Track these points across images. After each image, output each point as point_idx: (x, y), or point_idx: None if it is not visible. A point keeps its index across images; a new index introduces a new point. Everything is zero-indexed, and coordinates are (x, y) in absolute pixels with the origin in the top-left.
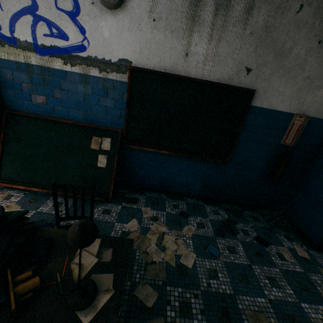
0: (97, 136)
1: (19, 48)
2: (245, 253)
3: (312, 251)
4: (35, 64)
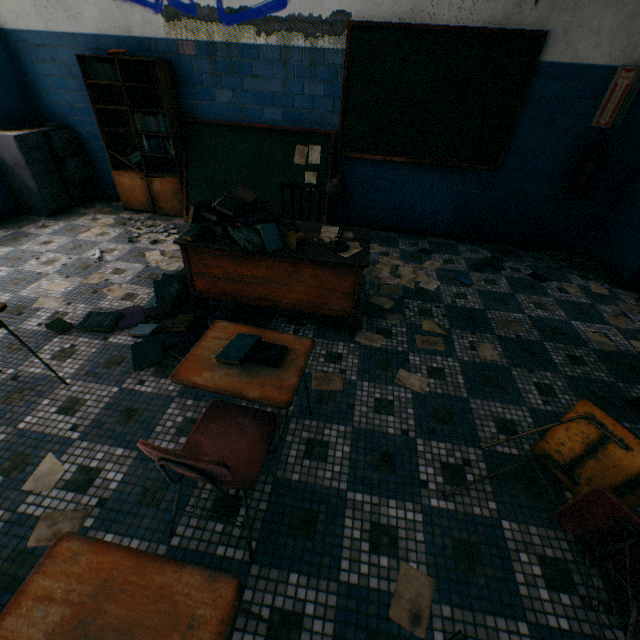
0: (302, 145)
1: (200, 19)
2: (508, 286)
3: (616, 290)
4: (219, 42)
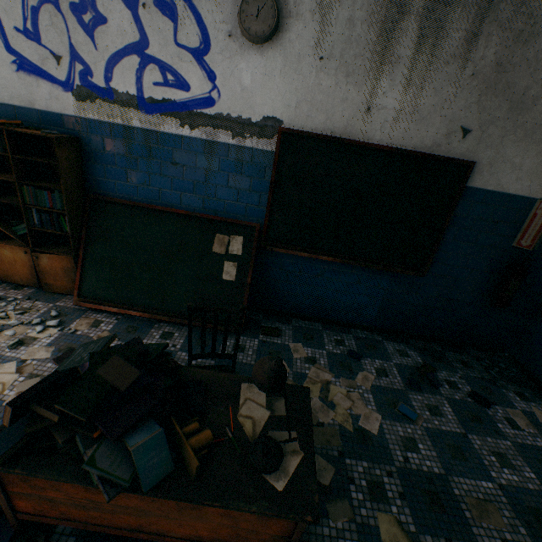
0: (223, 233)
1: (117, 103)
2: (455, 416)
3: None
4: (137, 127)
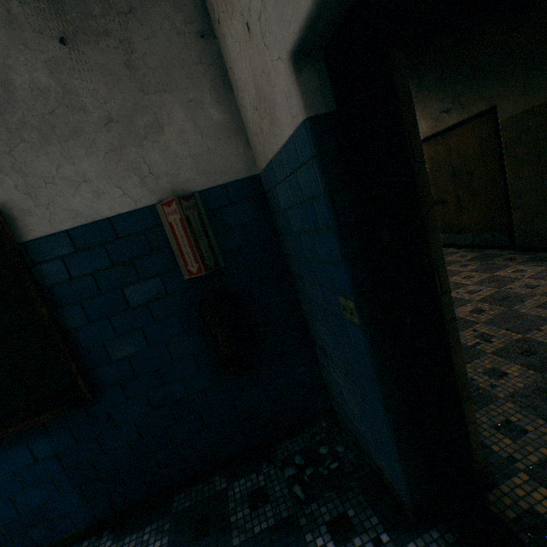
0: None
1: None
2: None
3: (408, 546)
4: None
